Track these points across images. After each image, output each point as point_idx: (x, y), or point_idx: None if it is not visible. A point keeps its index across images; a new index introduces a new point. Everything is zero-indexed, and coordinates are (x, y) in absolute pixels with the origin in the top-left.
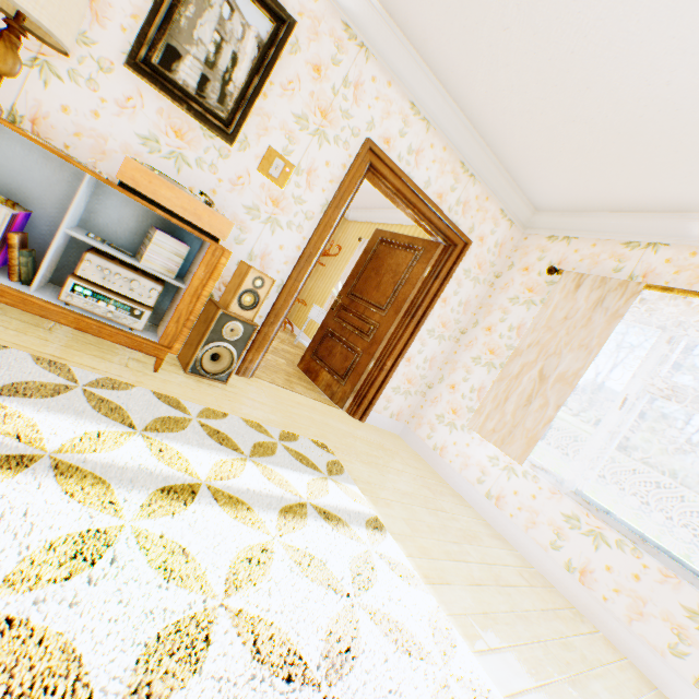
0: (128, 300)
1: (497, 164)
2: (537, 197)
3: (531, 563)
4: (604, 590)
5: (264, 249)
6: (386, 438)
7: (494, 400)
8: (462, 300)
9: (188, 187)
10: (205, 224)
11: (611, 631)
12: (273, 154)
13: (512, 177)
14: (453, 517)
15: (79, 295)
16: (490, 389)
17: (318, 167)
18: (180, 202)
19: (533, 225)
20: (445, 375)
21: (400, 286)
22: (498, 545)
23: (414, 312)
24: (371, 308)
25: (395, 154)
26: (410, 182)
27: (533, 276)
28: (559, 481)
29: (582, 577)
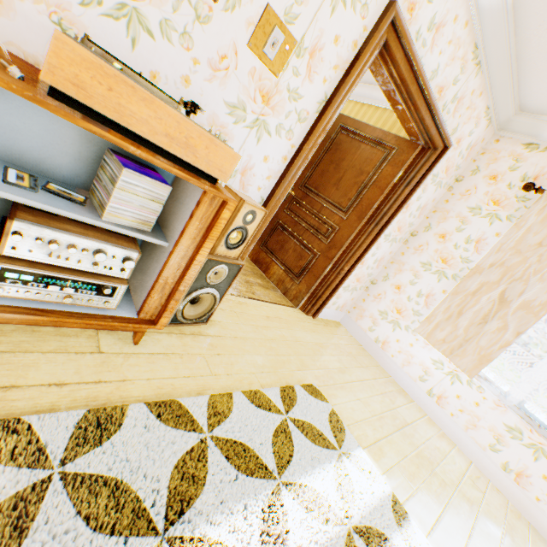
0: (91, 278)
1: (512, 50)
2: (534, 96)
3: (468, 457)
4: (538, 493)
5: (246, 162)
6: (335, 333)
7: (445, 311)
8: (421, 205)
9: (149, 71)
10: (200, 159)
11: (540, 524)
12: (271, 19)
13: (518, 69)
14: (413, 428)
15: (12, 283)
16: (443, 301)
17: (324, 44)
18: (162, 125)
19: (510, 127)
20: (390, 274)
21: (365, 189)
22: (447, 447)
23: (378, 220)
24: (330, 208)
25: (415, 28)
26: (420, 72)
27: (501, 188)
28: (502, 393)
29: (518, 478)
